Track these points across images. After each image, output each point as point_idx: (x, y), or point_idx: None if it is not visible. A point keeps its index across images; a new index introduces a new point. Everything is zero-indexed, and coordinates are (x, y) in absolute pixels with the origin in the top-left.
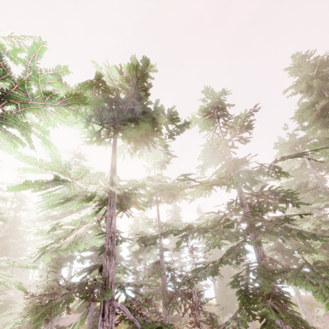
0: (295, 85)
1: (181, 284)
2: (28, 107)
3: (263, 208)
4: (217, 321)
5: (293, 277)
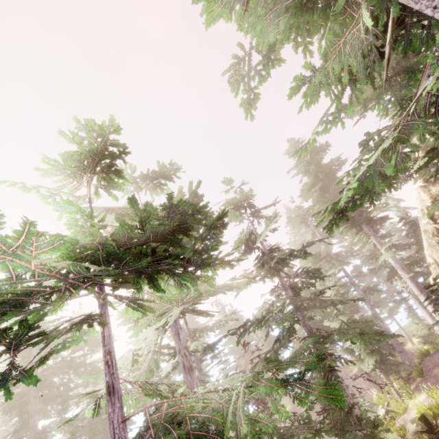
0: (295, 166)
1: None
2: (203, 266)
3: (301, 288)
4: None
5: (338, 334)
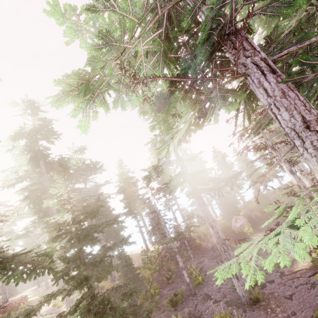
0: None
1: None
2: None
3: None
4: None
5: None
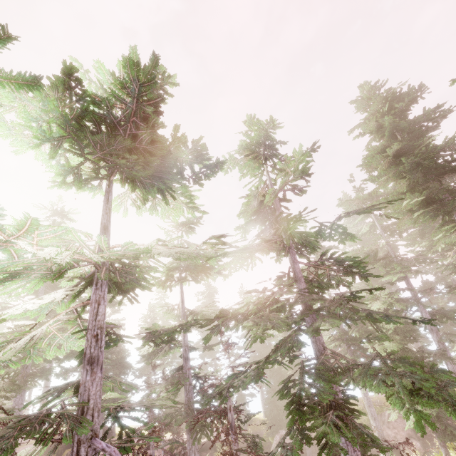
0: (363, 124)
1: (209, 399)
2: None
3: (323, 283)
4: (262, 446)
5: (362, 376)
